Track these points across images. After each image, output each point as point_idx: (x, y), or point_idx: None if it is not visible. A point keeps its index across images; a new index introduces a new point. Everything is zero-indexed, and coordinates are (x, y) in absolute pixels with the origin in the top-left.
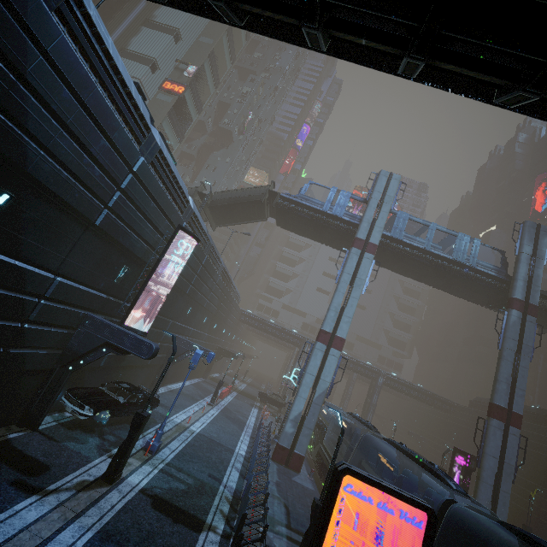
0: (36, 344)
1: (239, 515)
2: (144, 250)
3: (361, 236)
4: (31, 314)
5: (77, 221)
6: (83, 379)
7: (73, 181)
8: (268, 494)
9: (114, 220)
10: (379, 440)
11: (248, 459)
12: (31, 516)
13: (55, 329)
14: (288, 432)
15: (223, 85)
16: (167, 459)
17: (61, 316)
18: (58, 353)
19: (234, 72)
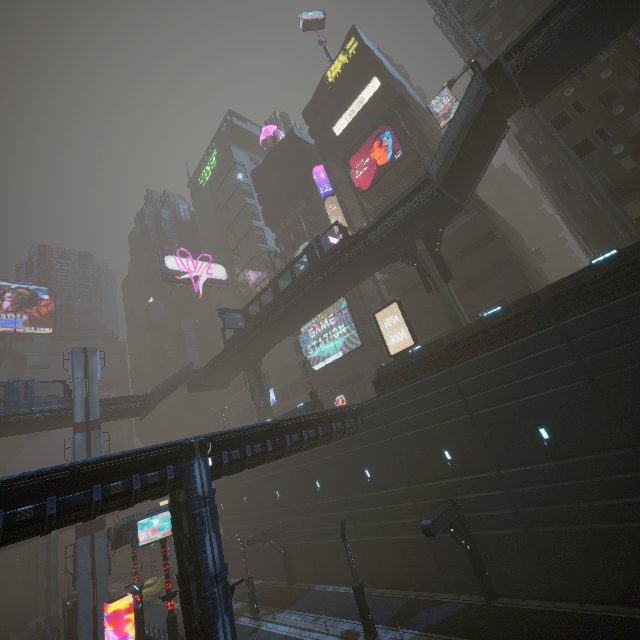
0: None
1: None
2: None
3: None
4: None
5: None
6: None
7: None
8: None
9: None
10: None
11: None
12: None
13: None
14: None
15: None
16: None
17: None
18: None
19: None
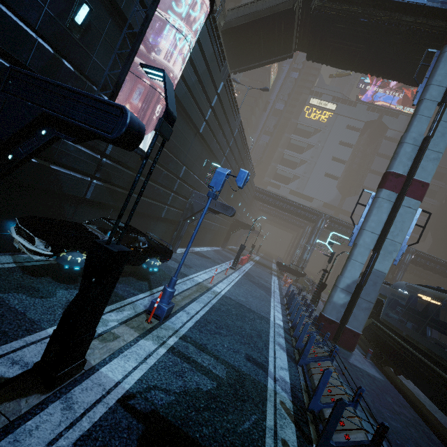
0: None
1: None
2: None
3: None
4: None
5: None
6: (62, 213)
7: None
8: (386, 429)
9: None
10: None
11: (288, 331)
12: None
13: None
14: (337, 303)
15: None
16: (183, 329)
17: None
18: None
19: None
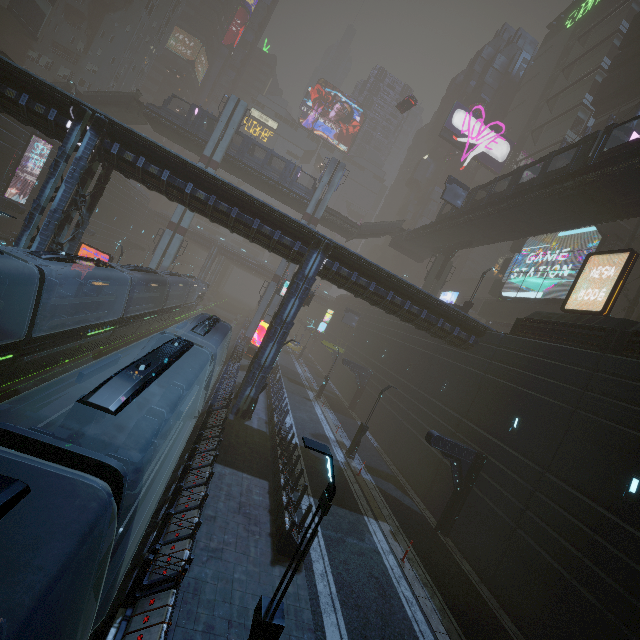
0: None
1: None
2: (7, 149)
3: (207, 153)
4: None
5: None
6: None
7: None
8: None
9: None
10: (180, 278)
11: None
12: None
13: None
14: None
15: None
16: None
17: None
18: None
19: None
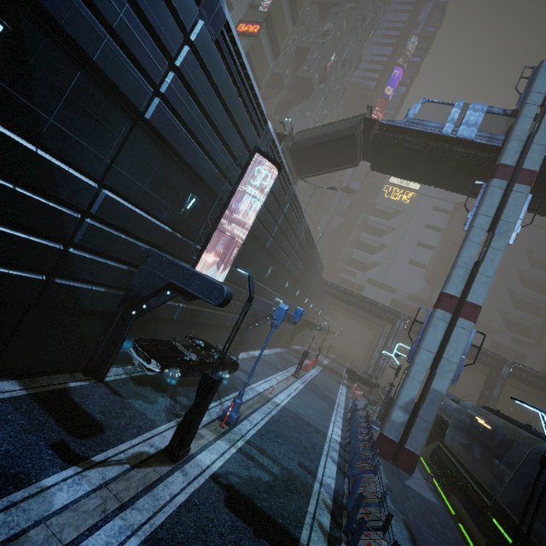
0: (89, 278)
1: (350, 544)
2: (214, 176)
3: (508, 161)
4: (75, 236)
5: (119, 108)
6: (156, 332)
7: (102, 29)
8: (391, 516)
9: (171, 118)
10: None
11: (344, 447)
12: (58, 500)
13: (111, 262)
14: (396, 422)
15: (301, 29)
16: (248, 435)
17: (117, 246)
18: (120, 294)
19: (314, 9)
